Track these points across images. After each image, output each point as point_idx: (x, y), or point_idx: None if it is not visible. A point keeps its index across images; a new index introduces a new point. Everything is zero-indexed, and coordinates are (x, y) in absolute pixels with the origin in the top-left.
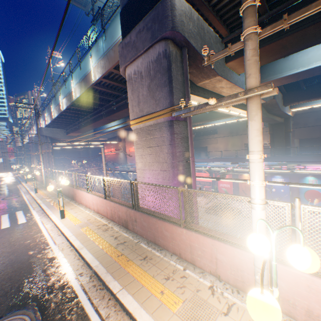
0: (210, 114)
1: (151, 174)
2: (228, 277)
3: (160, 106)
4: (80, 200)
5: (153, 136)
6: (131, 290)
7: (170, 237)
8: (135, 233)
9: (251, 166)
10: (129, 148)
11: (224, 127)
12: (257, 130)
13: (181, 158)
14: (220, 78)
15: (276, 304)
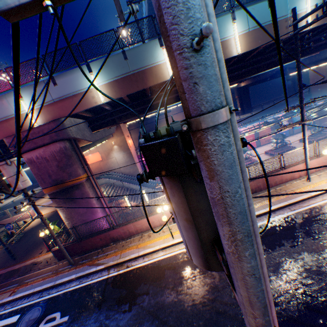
0: None
1: None
2: None
3: None
4: None
5: None
6: None
7: None
8: None
9: None
10: (128, 142)
11: None
12: None
13: None
14: None
15: None
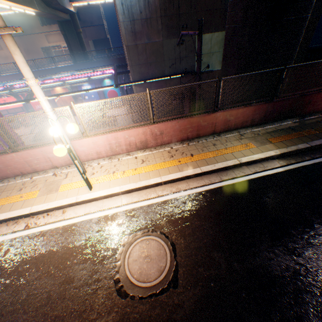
0: None
1: None
2: (62, 163)
3: None
4: None
5: None
6: None
7: (5, 167)
8: None
9: (33, 89)
10: None
11: None
12: (24, 63)
13: None
14: None
15: (63, 147)
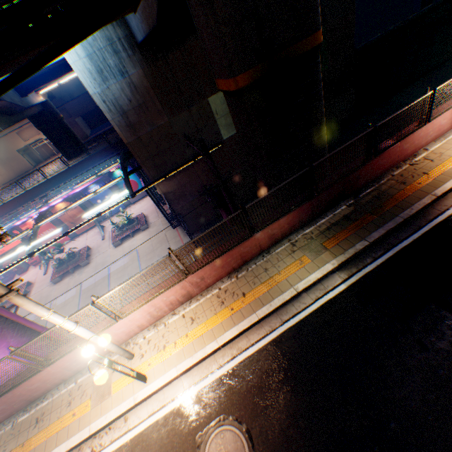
0: None
1: None
2: (104, 352)
3: None
4: None
5: None
6: (53, 446)
7: (43, 383)
8: None
9: (51, 320)
10: None
11: None
12: (34, 306)
13: None
14: None
15: (103, 373)
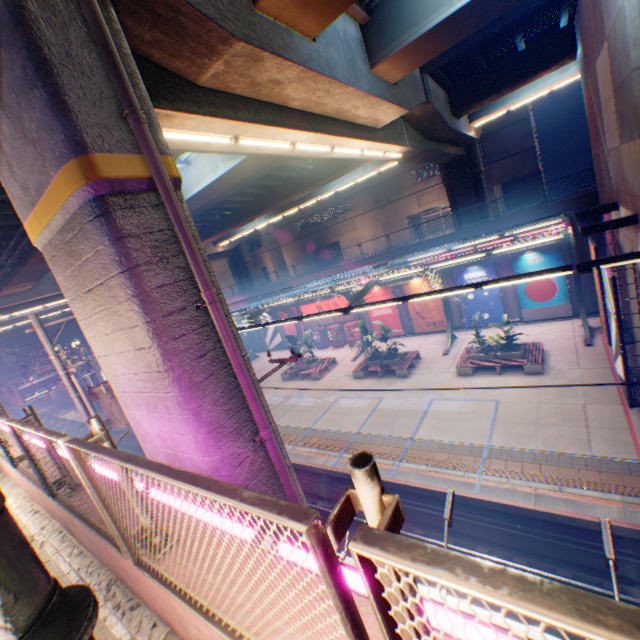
0: (316, 169)
1: (123, 364)
2: None
3: (50, 158)
4: (4, 468)
5: (82, 257)
6: None
7: (135, 577)
8: (89, 555)
9: None
10: None
11: (362, 193)
12: None
13: (177, 303)
14: (249, 49)
15: None
